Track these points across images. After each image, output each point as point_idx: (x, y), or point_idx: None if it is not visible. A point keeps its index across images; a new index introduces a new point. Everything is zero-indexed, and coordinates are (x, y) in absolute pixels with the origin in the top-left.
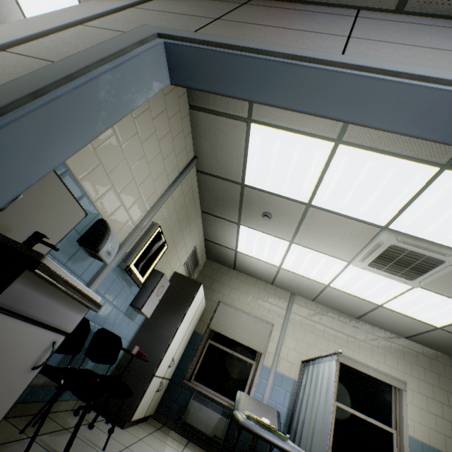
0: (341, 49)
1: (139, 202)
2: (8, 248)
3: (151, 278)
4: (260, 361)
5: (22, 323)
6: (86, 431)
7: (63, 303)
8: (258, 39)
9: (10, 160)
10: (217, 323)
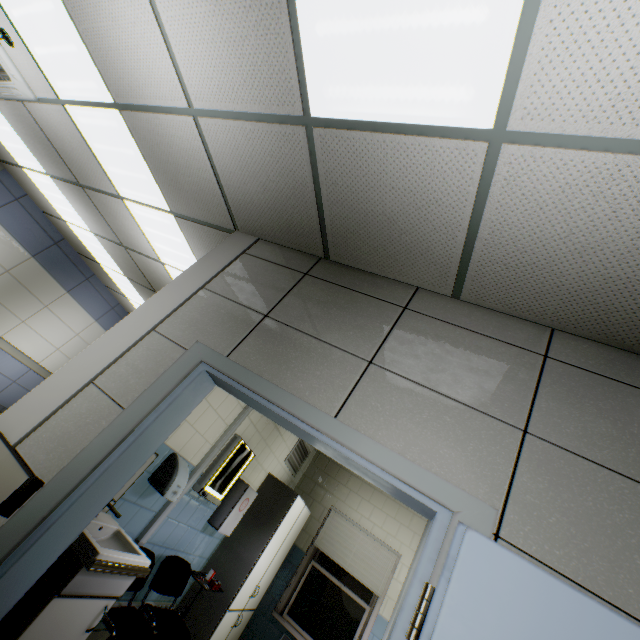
0: (349, 390)
1: (217, 422)
2: (77, 540)
3: (234, 490)
4: (375, 608)
5: (81, 599)
6: None
7: (115, 575)
8: (284, 364)
9: (75, 519)
10: (325, 540)
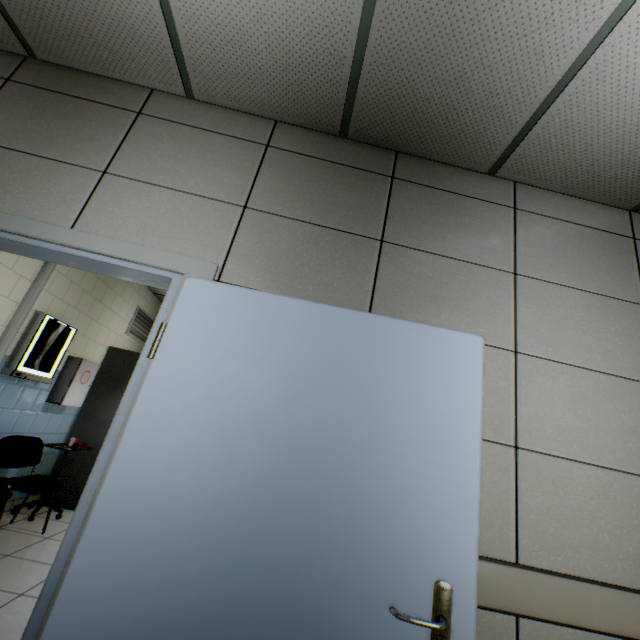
0: (84, 202)
1: None
2: None
3: (67, 367)
4: None
5: None
6: (25, 524)
7: None
8: None
9: None
10: None
